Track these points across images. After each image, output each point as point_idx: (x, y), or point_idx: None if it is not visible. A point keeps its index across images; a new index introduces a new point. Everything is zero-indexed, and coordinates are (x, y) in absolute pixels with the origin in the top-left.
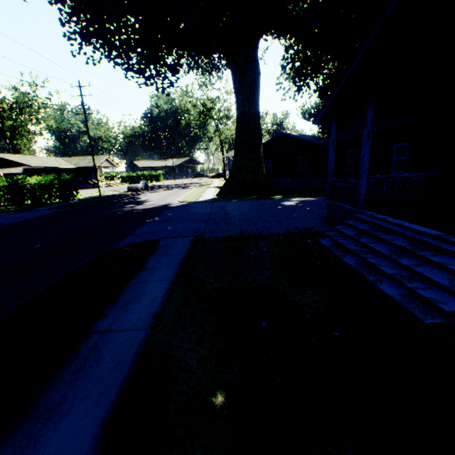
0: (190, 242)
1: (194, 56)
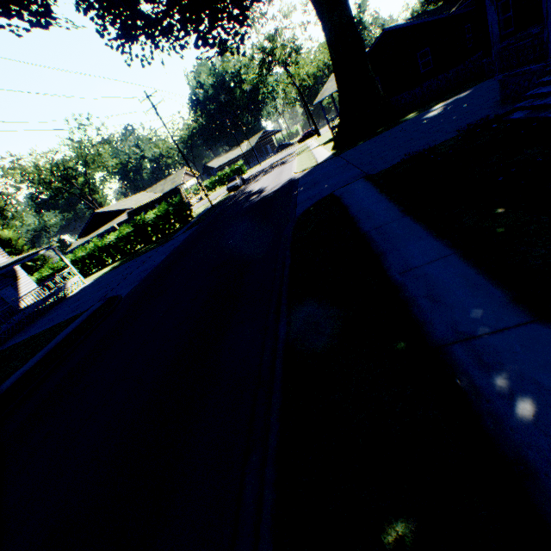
0: (364, 181)
1: None
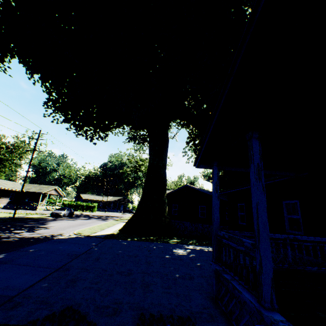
0: None
1: (122, 124)
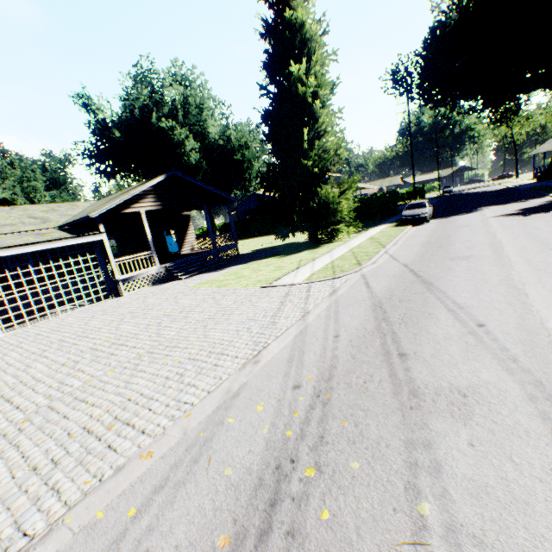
0: None
1: (528, 100)
